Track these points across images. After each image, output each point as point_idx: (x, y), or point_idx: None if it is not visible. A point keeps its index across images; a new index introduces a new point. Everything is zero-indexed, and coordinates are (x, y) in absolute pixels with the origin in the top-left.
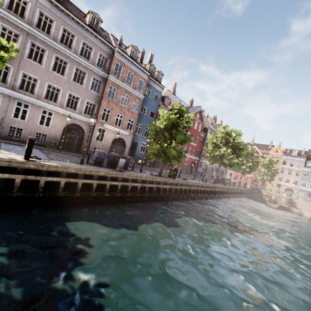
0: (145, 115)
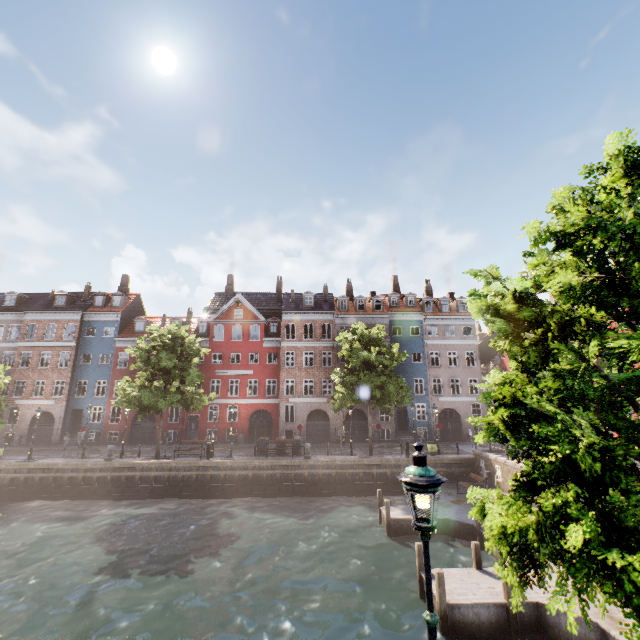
0: (91, 364)
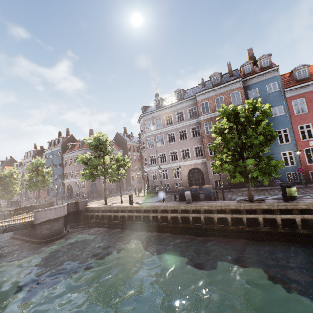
0: None
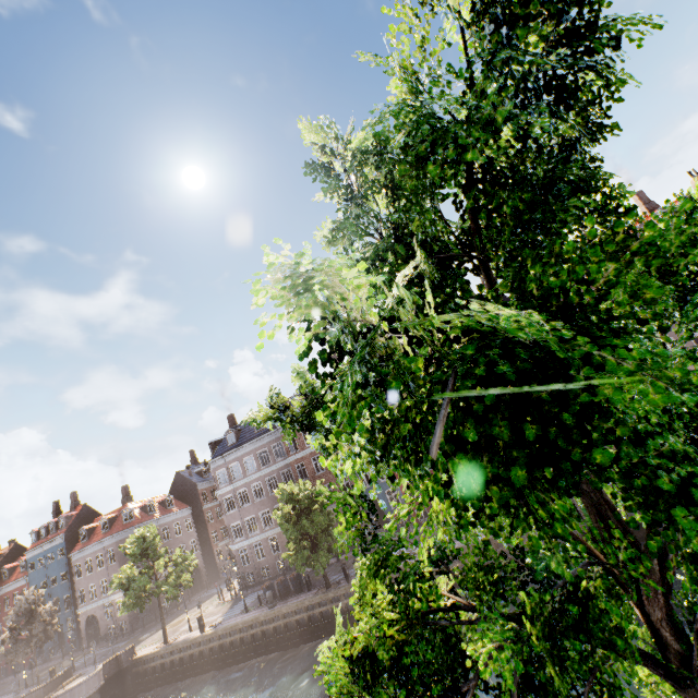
0: None
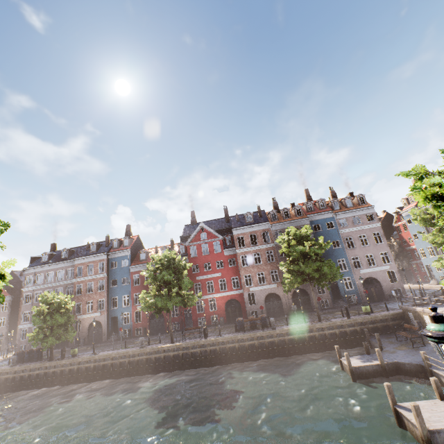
0: (117, 286)
